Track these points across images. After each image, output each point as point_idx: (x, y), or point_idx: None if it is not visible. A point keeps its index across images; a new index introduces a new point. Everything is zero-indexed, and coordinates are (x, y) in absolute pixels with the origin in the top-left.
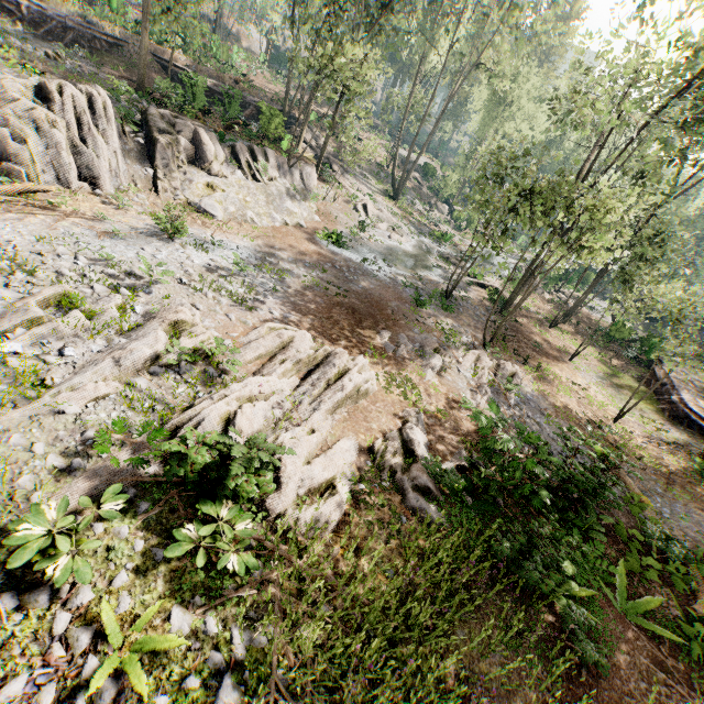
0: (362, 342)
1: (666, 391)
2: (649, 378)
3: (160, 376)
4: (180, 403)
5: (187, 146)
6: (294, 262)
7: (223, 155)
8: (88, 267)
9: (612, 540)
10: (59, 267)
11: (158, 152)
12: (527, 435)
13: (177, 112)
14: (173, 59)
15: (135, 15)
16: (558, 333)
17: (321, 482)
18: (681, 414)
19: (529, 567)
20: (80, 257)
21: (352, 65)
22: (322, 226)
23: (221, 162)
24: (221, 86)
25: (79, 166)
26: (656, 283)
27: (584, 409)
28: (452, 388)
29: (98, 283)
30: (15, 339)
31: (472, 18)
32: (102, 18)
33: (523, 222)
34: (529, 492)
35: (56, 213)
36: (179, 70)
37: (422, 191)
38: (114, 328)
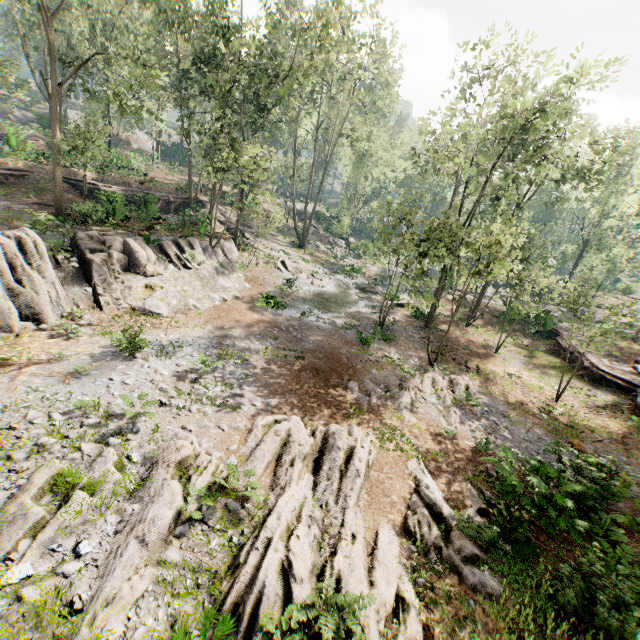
0: (339, 403)
1: (576, 358)
2: (557, 349)
3: (187, 535)
4: (221, 562)
5: (120, 257)
6: (246, 337)
7: (154, 256)
8: (66, 425)
9: (625, 533)
10: (37, 437)
11: (95, 271)
12: (541, 472)
13: (98, 225)
14: (79, 177)
15: (36, 147)
16: (475, 330)
17: (392, 601)
18: (597, 376)
19: (603, 613)
20: (55, 416)
21: (252, 161)
22: (254, 291)
23: (154, 262)
24: (130, 190)
25: (19, 307)
26: (537, 275)
27: (529, 398)
28: (429, 421)
29: (83, 441)
30: (21, 558)
31: (324, 101)
32: (4, 155)
33: (431, 258)
34: (564, 528)
35: (11, 369)
36: (88, 185)
37: (320, 234)
38: (121, 493)
